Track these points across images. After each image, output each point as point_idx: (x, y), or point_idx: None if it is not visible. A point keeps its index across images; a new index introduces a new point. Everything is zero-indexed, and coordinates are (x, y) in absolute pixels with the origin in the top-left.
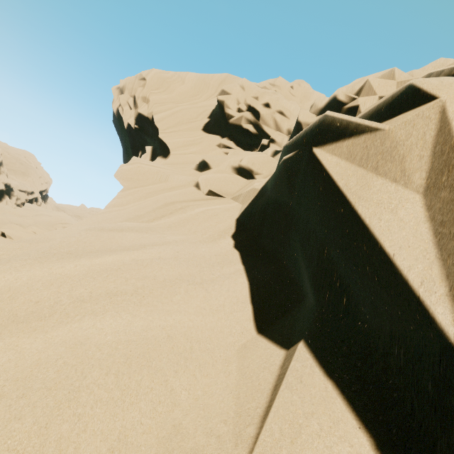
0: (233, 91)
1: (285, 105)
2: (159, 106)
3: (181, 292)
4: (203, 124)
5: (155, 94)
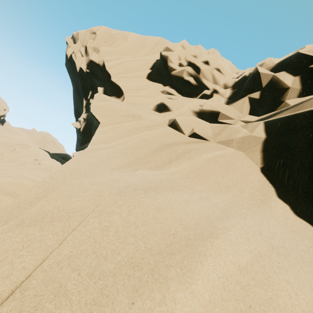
0: (175, 49)
1: (221, 64)
2: (108, 55)
3: None
4: (147, 74)
5: (104, 46)
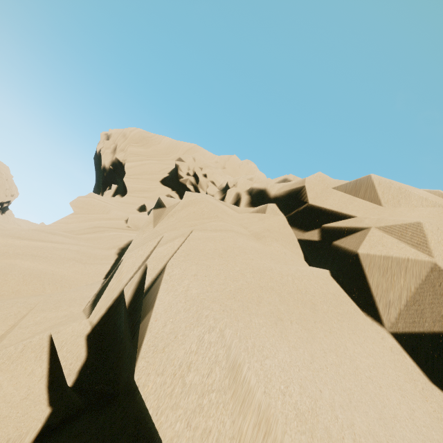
0: (186, 160)
1: (217, 178)
2: (133, 156)
3: (70, 263)
4: (163, 177)
5: (134, 147)
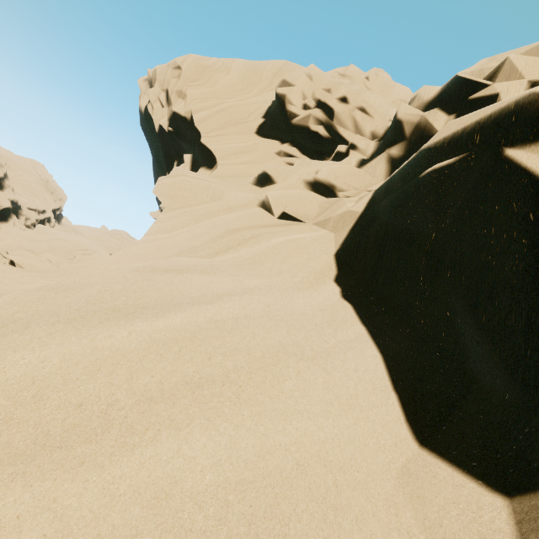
0: (297, 82)
1: (368, 99)
2: (199, 102)
3: (291, 375)
4: (257, 126)
5: (194, 87)
